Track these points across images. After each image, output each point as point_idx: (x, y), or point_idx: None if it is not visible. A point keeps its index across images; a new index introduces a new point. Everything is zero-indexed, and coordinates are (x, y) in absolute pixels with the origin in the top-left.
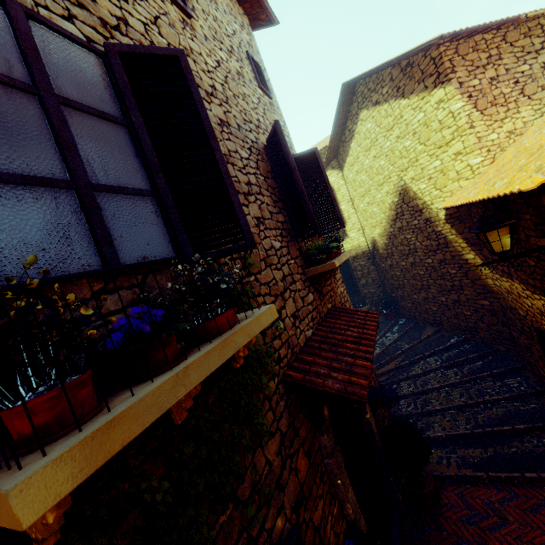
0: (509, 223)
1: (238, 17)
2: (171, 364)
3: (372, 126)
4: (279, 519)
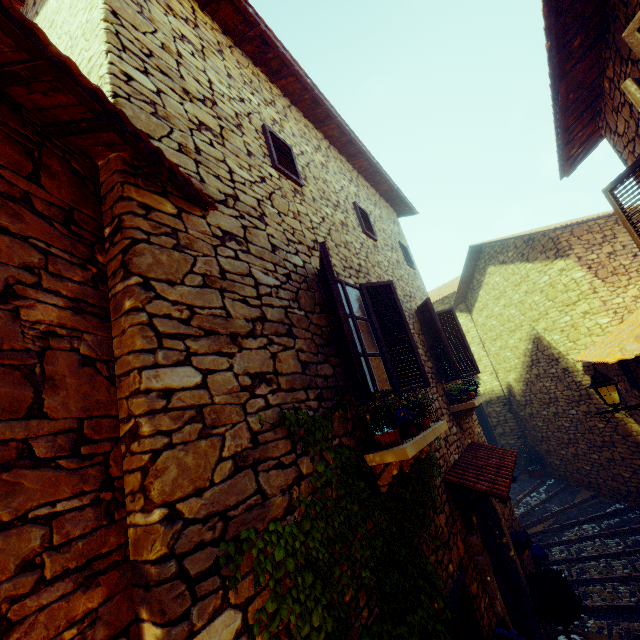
0: (613, 382)
1: (391, 217)
2: (417, 434)
3: (500, 280)
4: (450, 565)
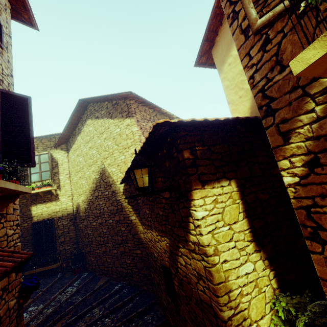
0: (148, 164)
1: None
2: None
3: (92, 129)
4: None
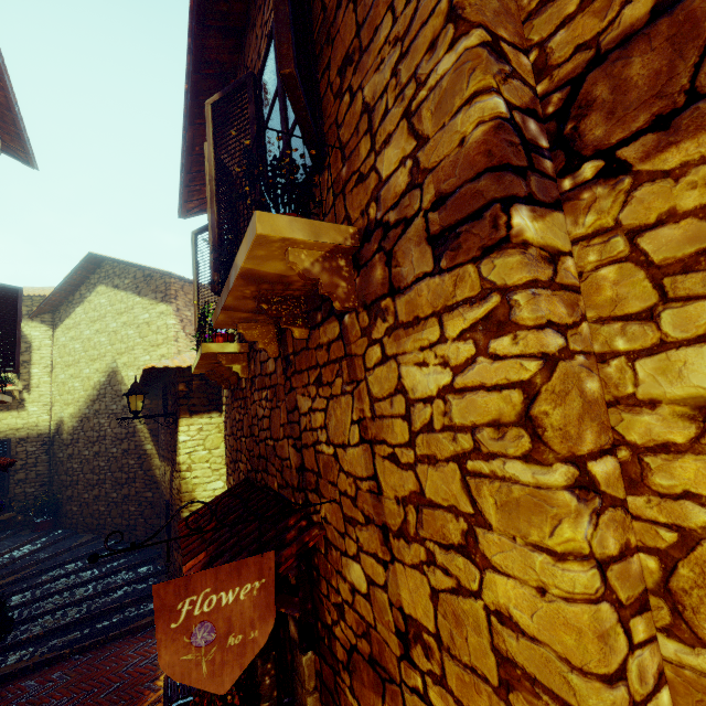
0: (144, 392)
1: None
2: None
3: (106, 303)
4: None
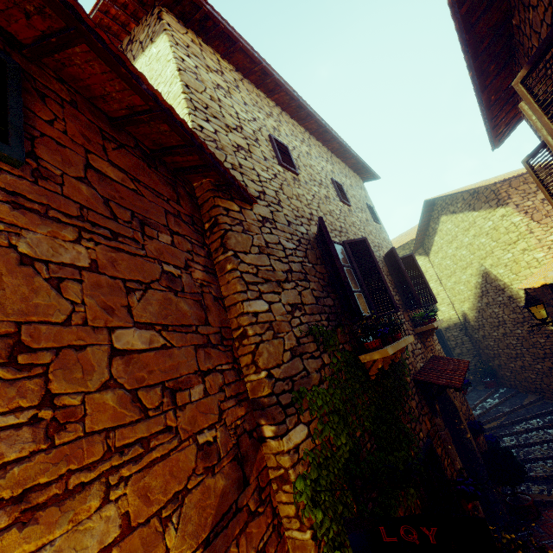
0: (541, 302)
1: (358, 184)
2: (393, 342)
3: (451, 227)
4: (421, 433)
